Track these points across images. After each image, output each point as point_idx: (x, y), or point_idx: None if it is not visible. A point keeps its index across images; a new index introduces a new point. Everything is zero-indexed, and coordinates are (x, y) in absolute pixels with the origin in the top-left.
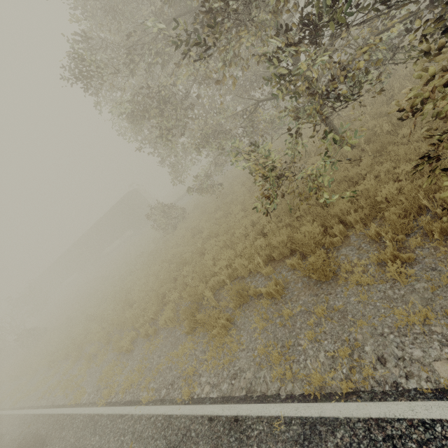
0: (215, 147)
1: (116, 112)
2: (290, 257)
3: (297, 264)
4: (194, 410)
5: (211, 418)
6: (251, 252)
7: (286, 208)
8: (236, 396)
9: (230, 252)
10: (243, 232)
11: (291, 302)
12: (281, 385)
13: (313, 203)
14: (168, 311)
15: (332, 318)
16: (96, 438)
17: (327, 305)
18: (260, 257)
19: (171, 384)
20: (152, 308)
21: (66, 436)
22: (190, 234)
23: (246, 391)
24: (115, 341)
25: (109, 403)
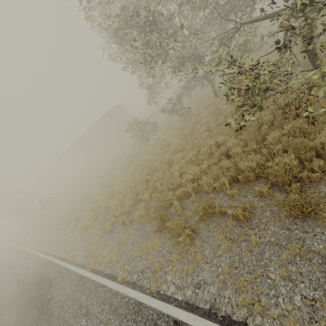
0: (190, 71)
1: (105, 29)
2: (256, 183)
3: (266, 192)
4: (160, 306)
5: (176, 322)
6: (217, 171)
7: (253, 134)
8: (200, 307)
9: (196, 168)
10: (207, 151)
11: (258, 229)
12: (248, 315)
13: (286, 132)
14: (141, 209)
15: (310, 260)
16: (84, 297)
17: (302, 244)
18: (224, 178)
19: (141, 272)
20: (128, 203)
21: (65, 286)
22: (160, 146)
23: (209, 306)
24: (101, 221)
25: (94, 270)
